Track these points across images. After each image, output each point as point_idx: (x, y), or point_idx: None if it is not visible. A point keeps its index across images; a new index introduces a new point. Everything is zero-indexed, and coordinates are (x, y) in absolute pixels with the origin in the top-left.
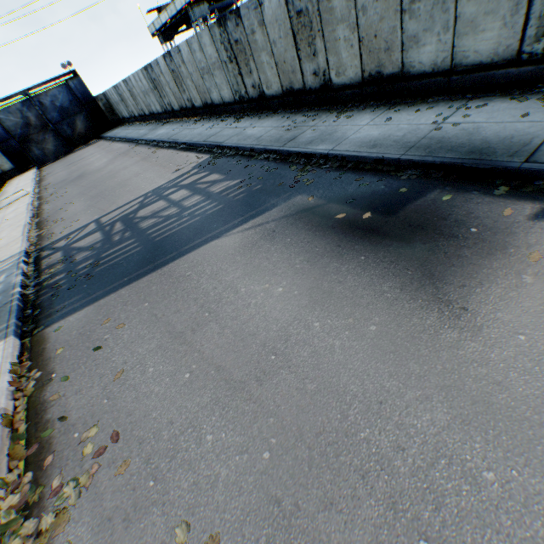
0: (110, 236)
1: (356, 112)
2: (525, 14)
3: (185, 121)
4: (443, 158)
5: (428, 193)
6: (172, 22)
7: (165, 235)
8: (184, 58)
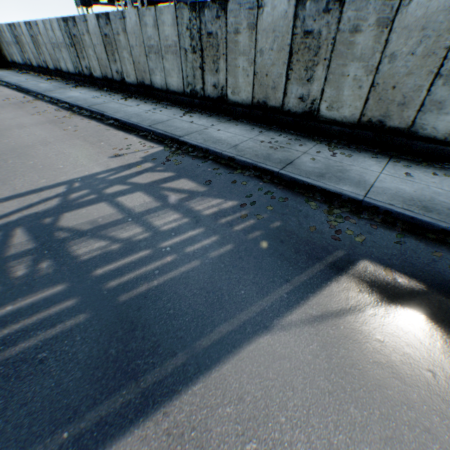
0: (3, 262)
1: (350, 151)
2: None
3: (108, 93)
4: None
5: None
6: None
7: (138, 289)
8: (128, 27)
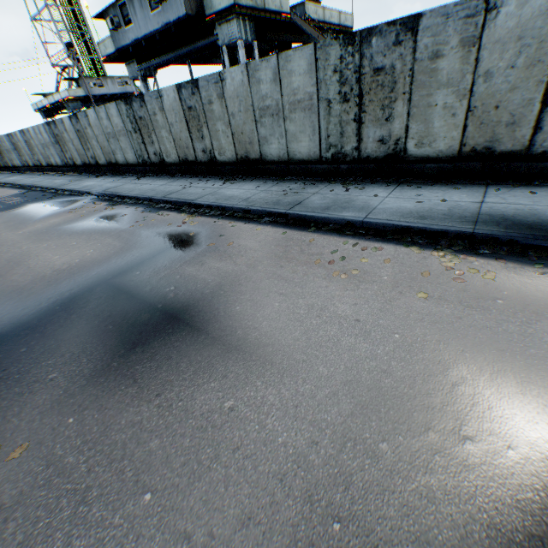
0: None
1: (104, 177)
2: (134, 150)
3: (36, 174)
4: (91, 190)
5: (78, 200)
6: (53, 107)
7: None
8: (33, 135)
